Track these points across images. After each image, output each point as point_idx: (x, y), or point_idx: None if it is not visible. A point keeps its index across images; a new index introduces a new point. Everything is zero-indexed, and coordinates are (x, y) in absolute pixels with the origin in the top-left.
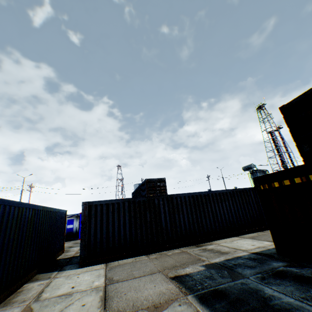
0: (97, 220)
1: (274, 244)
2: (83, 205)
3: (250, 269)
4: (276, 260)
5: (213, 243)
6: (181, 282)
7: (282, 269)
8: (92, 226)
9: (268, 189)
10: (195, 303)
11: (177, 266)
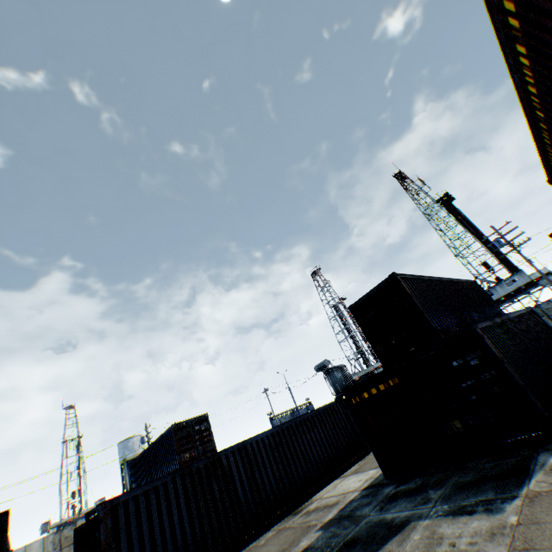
0: (132, 530)
1: (380, 468)
2: (102, 509)
3: (368, 506)
4: (387, 485)
5: (314, 499)
6: None
7: (394, 491)
8: (124, 546)
9: (361, 401)
10: None
11: (287, 548)
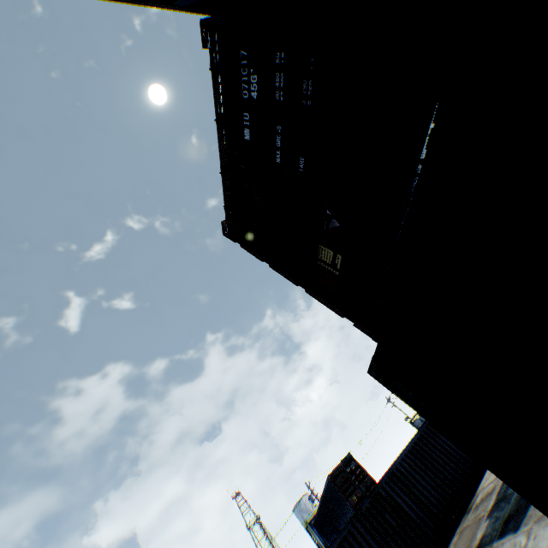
0: None
1: None
2: None
3: None
4: None
5: (477, 492)
6: (481, 546)
7: None
8: None
9: None
10: (499, 541)
11: (468, 544)
